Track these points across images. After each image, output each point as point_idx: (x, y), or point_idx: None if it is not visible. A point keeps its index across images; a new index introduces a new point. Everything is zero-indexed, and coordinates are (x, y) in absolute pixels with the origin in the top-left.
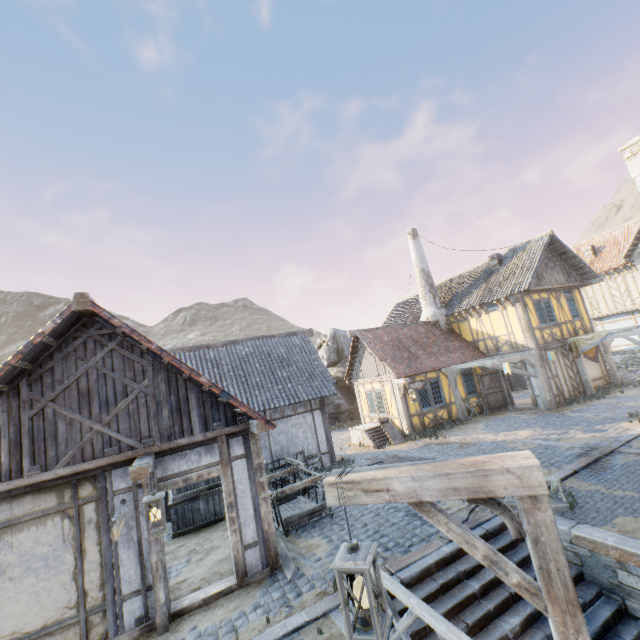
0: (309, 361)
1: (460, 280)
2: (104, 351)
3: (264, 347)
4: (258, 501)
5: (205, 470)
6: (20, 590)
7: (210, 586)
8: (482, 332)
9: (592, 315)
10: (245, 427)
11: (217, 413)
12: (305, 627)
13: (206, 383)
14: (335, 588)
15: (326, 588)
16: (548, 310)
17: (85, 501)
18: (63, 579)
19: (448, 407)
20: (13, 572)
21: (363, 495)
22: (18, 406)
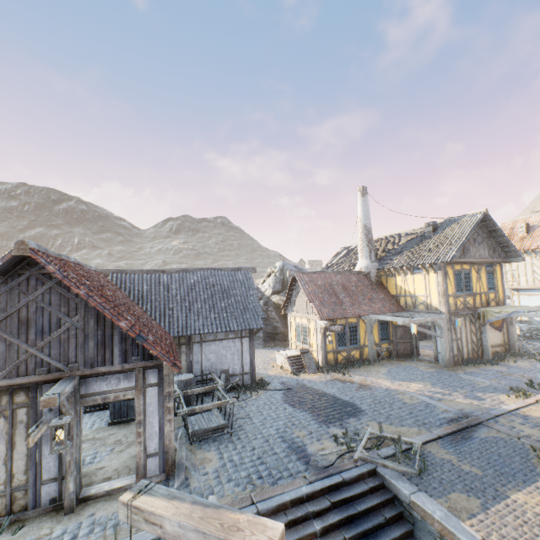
0: (246, 296)
1: (397, 239)
2: (44, 288)
3: (211, 278)
4: (163, 421)
5: (122, 392)
6: None
7: (116, 480)
8: (405, 289)
9: (511, 286)
10: (159, 363)
11: (136, 349)
12: None
13: (124, 327)
14: None
15: None
16: (467, 280)
17: (18, 406)
18: None
19: (361, 349)
20: None
21: (144, 522)
22: None
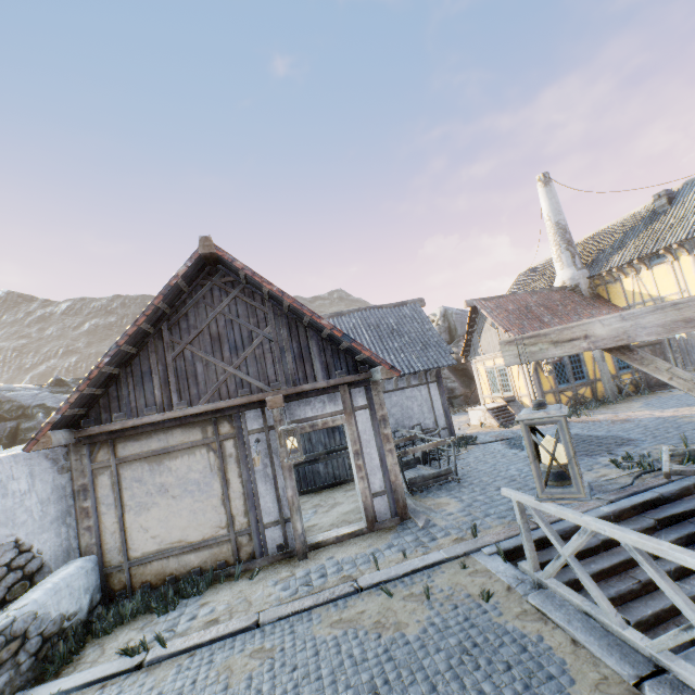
0: (422, 331)
1: (609, 233)
2: (229, 298)
3: (372, 318)
4: (383, 452)
5: (329, 418)
6: (181, 507)
7: (341, 528)
8: (640, 294)
9: None
10: (367, 376)
11: (338, 361)
12: (445, 563)
13: (327, 326)
14: (474, 534)
15: (463, 535)
16: None
17: (225, 437)
18: (214, 503)
19: (592, 385)
20: (174, 492)
21: (551, 348)
22: (163, 348)
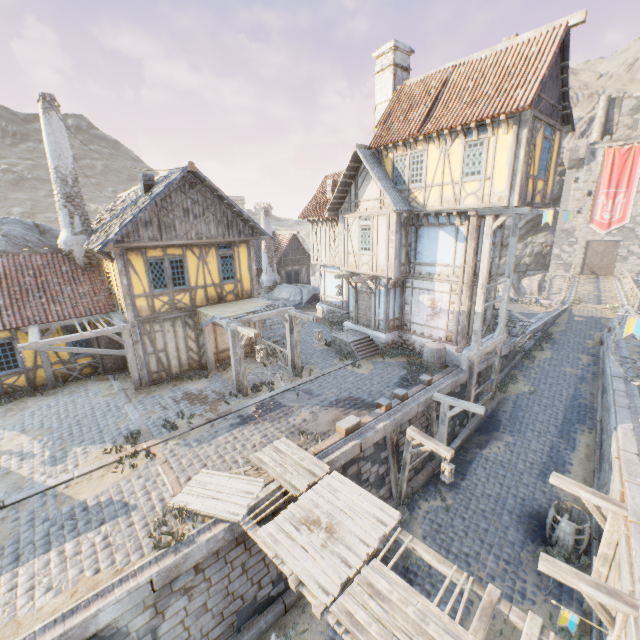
0: None
1: (135, 195)
2: None
3: None
4: None
5: None
6: None
7: None
8: (110, 281)
9: (316, 261)
10: None
11: None
12: None
13: None
14: None
15: None
16: (177, 271)
17: None
18: None
19: (30, 372)
20: None
21: None
22: None
